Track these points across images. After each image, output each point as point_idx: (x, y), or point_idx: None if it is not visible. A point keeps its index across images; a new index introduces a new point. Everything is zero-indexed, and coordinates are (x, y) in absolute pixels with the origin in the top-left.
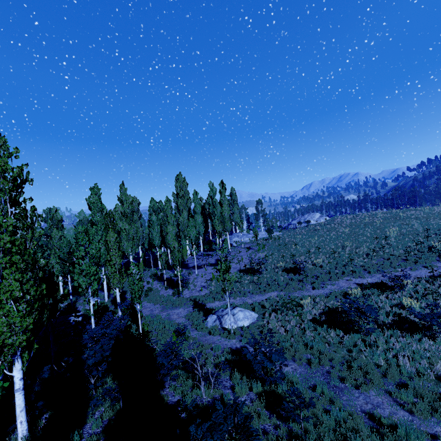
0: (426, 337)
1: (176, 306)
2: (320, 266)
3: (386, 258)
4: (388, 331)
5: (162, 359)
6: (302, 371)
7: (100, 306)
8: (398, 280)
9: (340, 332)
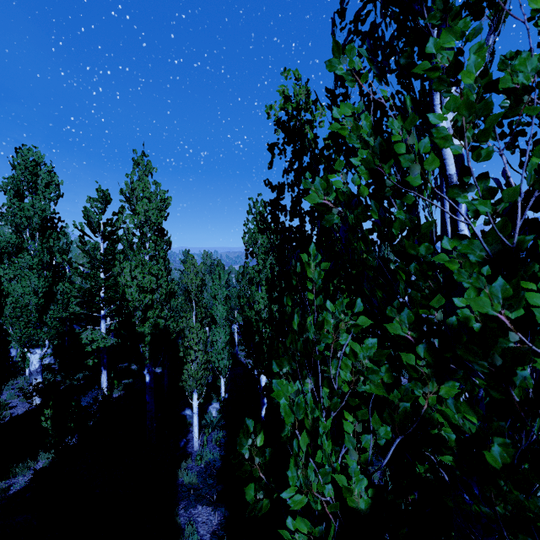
0: None
1: None
2: None
3: None
4: None
5: None
6: None
7: None
8: None
9: None
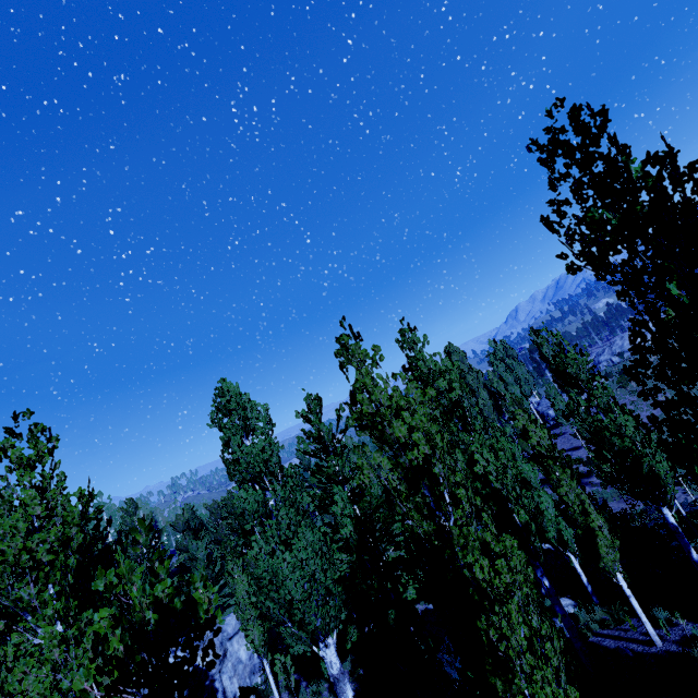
0: None
1: None
2: None
3: None
4: None
5: None
6: None
7: None
8: None
9: None
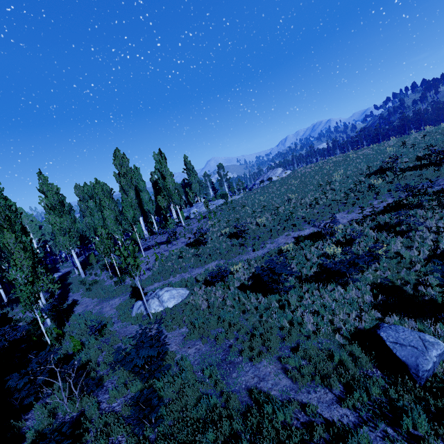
0: (339, 286)
1: (113, 297)
2: (263, 225)
3: (328, 205)
4: (306, 286)
5: (14, 382)
6: (206, 350)
7: (8, 318)
8: (329, 227)
9: (260, 296)
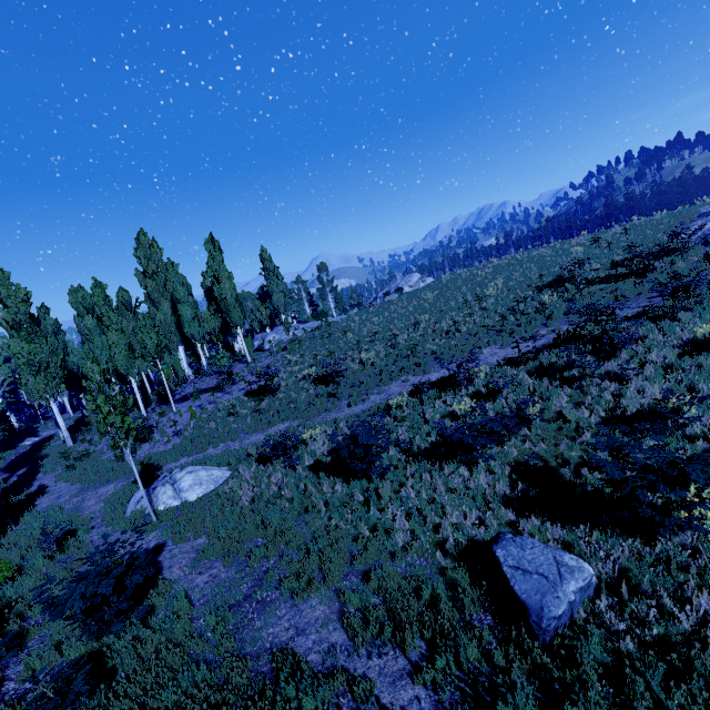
0: (461, 467)
1: (107, 481)
2: (371, 363)
3: (474, 333)
4: (412, 466)
5: None
6: (226, 578)
7: None
8: (466, 370)
9: (339, 482)
